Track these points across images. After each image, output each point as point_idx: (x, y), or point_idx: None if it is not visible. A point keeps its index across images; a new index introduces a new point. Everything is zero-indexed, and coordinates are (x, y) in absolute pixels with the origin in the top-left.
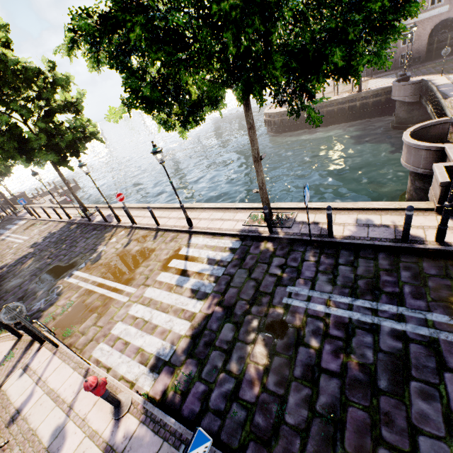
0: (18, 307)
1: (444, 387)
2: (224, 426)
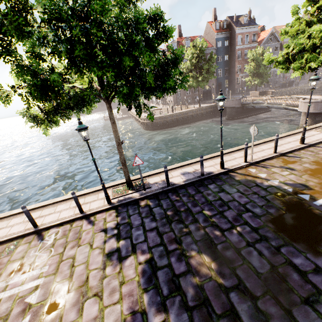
0: None
1: None
2: None
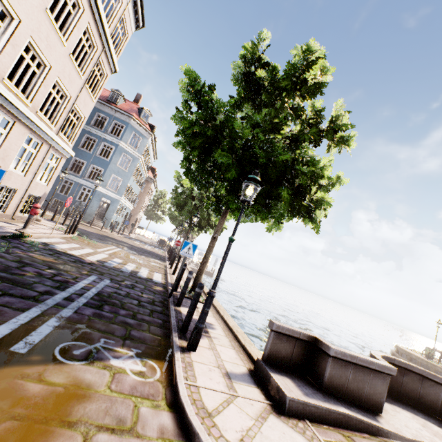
0: (82, 206)
1: None
2: None
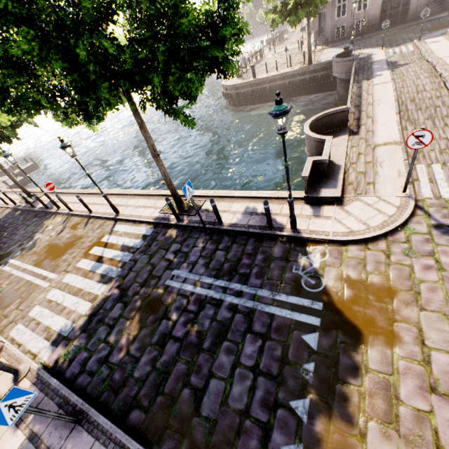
0: None
1: (243, 344)
2: (92, 382)
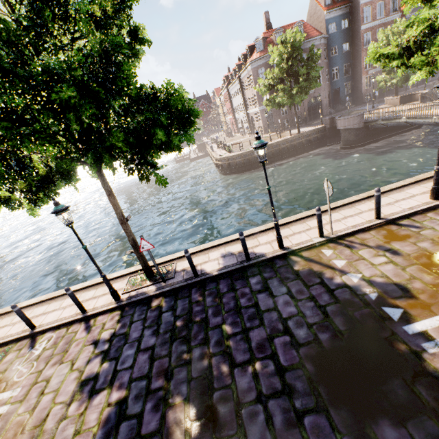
0: None
1: None
2: None
